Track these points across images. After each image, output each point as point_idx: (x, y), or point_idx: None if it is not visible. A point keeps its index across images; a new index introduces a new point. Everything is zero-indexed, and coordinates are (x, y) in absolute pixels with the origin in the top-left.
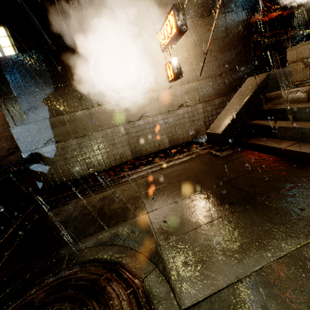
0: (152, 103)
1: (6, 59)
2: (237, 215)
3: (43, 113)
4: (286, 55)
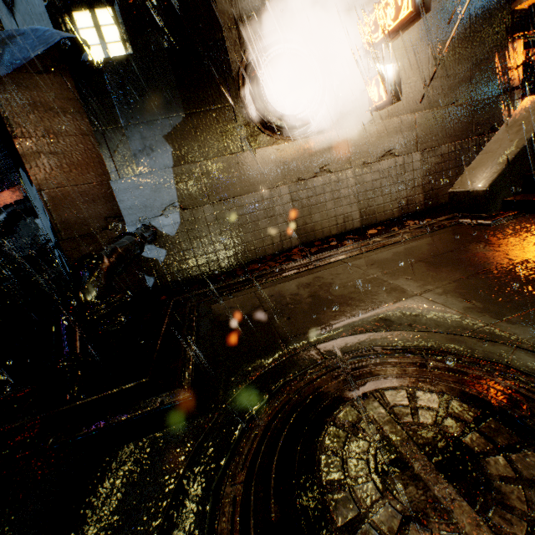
0: (338, 149)
1: (113, 63)
2: None
3: (163, 158)
4: None
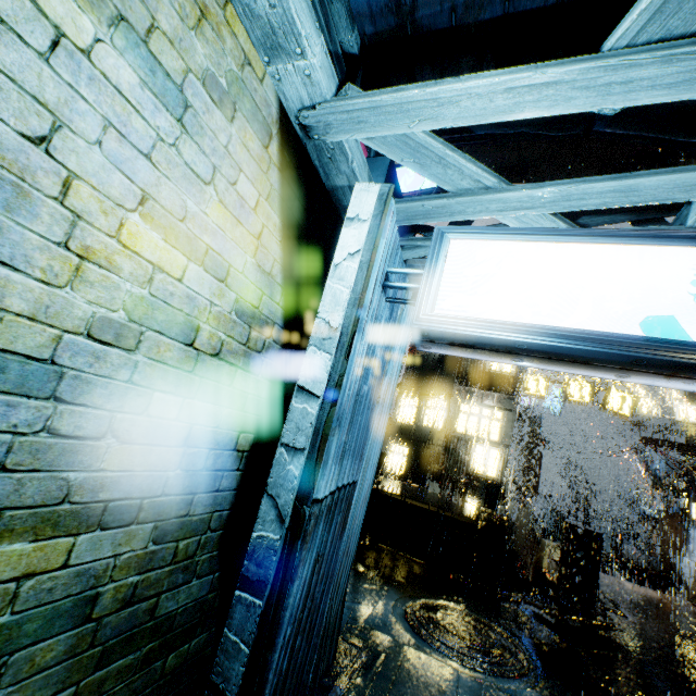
0: None
1: (692, 520)
2: None
3: (695, 557)
4: None
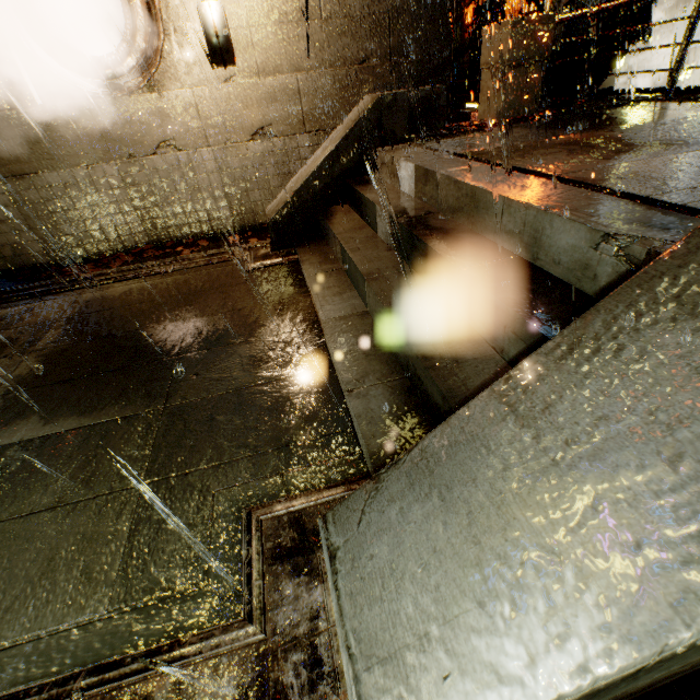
0: (185, 117)
1: None
2: (122, 373)
3: None
4: (482, 44)
